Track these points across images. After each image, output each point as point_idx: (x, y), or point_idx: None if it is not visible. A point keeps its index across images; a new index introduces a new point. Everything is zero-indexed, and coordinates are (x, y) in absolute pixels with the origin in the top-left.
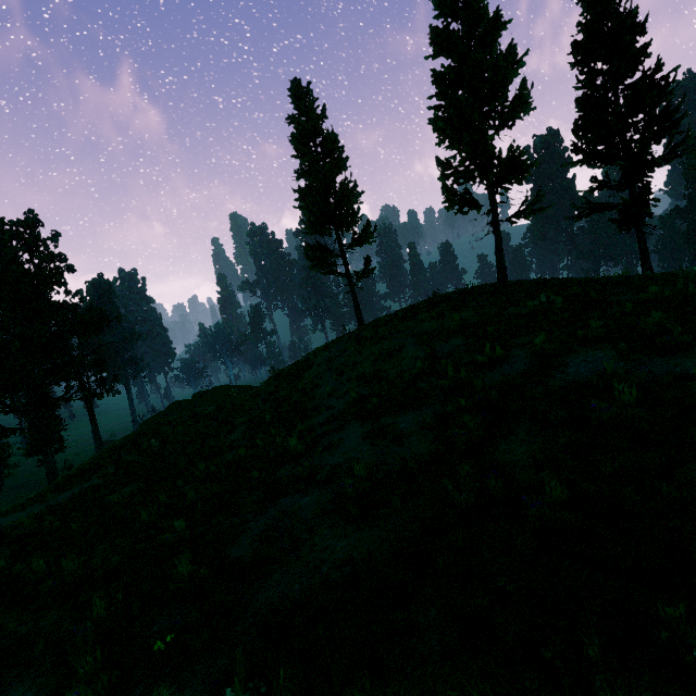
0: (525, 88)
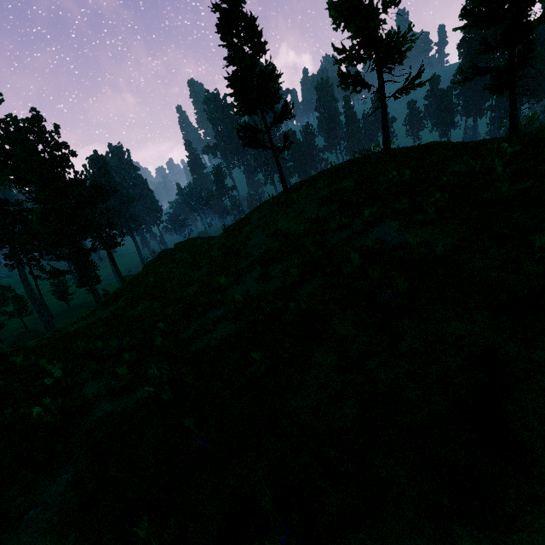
0: None
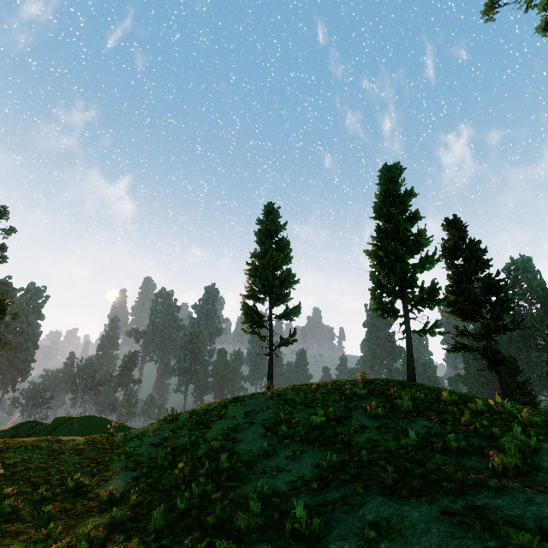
0: (435, 253)
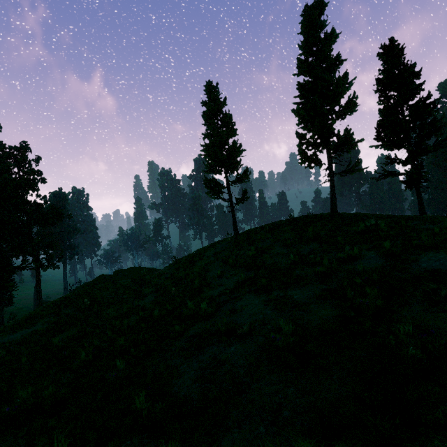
0: (354, 97)
